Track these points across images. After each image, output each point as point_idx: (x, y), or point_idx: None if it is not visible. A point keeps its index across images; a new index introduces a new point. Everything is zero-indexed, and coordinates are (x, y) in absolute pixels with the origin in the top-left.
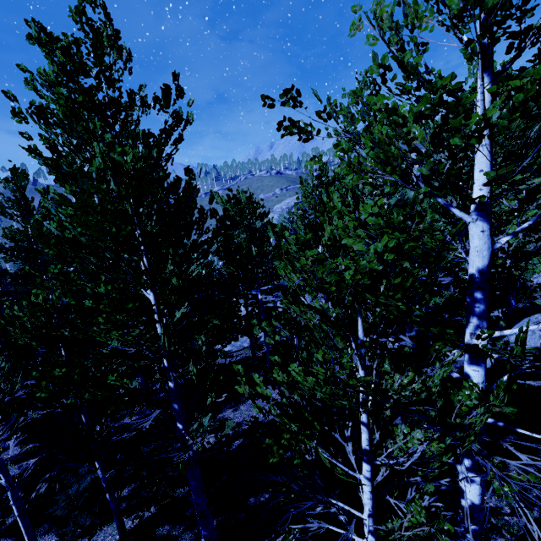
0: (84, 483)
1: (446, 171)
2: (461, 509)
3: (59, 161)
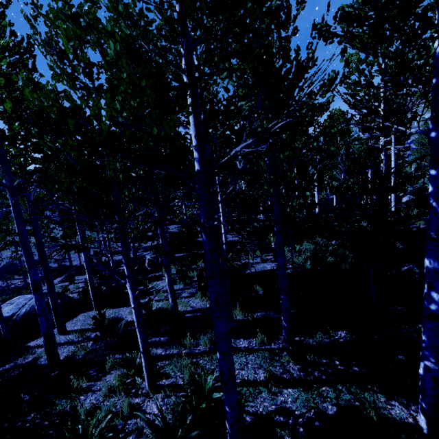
0: None
1: None
2: None
3: None
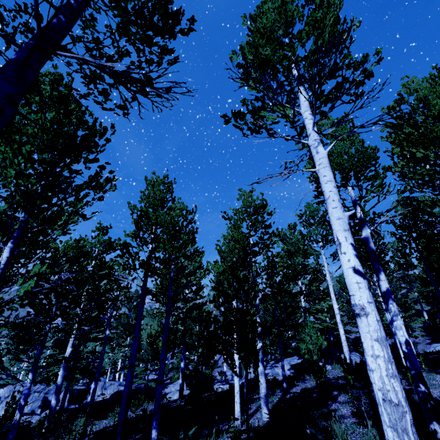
0: None
1: None
2: (255, 308)
3: (154, 200)
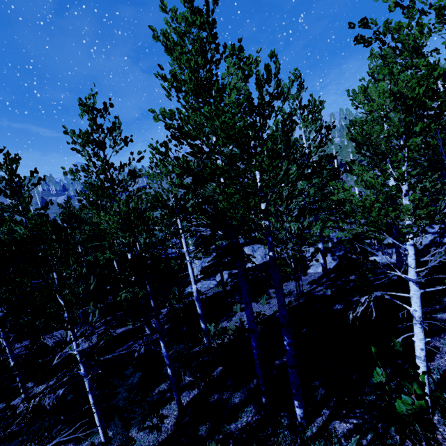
0: (136, 377)
1: (429, 64)
2: None
3: (186, 81)
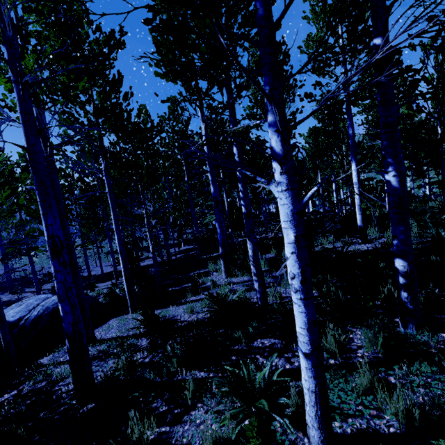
0: None
1: None
2: None
3: None
